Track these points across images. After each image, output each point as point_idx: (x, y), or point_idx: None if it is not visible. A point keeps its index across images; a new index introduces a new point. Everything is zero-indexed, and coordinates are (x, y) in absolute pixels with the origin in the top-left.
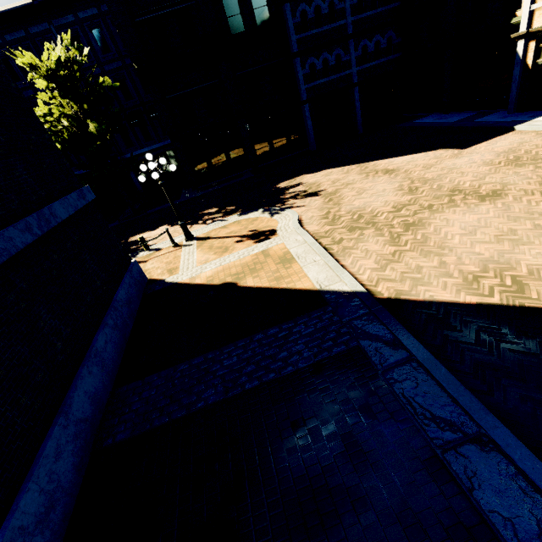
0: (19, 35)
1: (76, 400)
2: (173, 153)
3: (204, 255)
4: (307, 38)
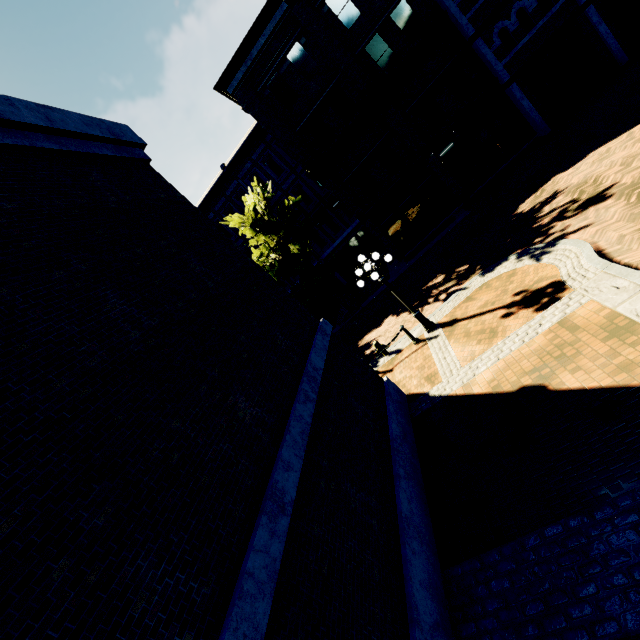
0: (222, 202)
1: (418, 599)
2: (363, 232)
3: (463, 347)
4: (482, 6)
